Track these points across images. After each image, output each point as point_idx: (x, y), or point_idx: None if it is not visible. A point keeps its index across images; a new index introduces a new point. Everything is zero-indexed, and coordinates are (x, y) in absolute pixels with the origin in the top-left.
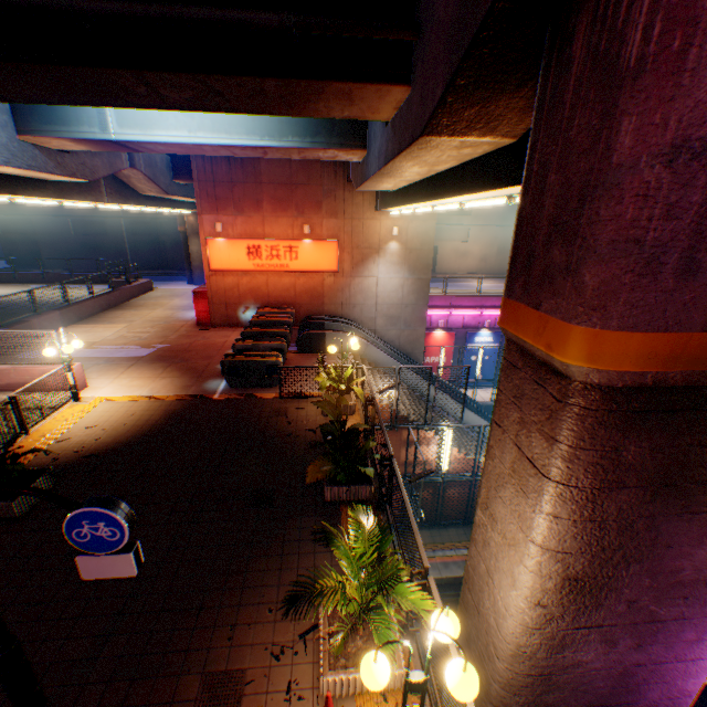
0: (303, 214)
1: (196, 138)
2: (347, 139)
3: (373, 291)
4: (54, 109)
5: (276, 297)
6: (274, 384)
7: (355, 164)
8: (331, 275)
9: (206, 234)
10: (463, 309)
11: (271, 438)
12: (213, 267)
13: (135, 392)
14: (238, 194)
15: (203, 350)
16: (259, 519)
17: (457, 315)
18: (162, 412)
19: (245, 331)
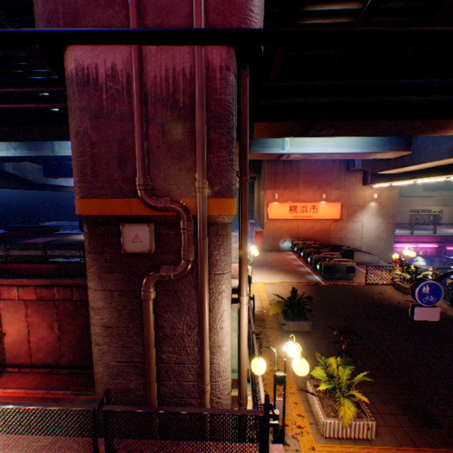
0: (320, 188)
1: (324, 150)
2: (400, 147)
3: (359, 230)
4: (262, 142)
5: (301, 234)
6: (349, 278)
7: (372, 160)
8: (334, 221)
9: (266, 200)
10: (403, 243)
11: (389, 303)
12: (269, 217)
13: (273, 280)
14: (286, 179)
15: (277, 262)
16: (449, 341)
17: (399, 247)
18: (304, 289)
19: (306, 250)
